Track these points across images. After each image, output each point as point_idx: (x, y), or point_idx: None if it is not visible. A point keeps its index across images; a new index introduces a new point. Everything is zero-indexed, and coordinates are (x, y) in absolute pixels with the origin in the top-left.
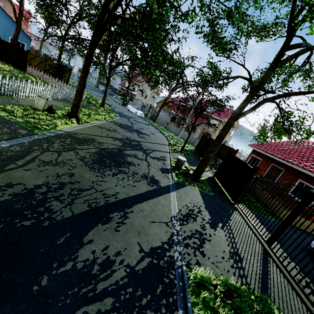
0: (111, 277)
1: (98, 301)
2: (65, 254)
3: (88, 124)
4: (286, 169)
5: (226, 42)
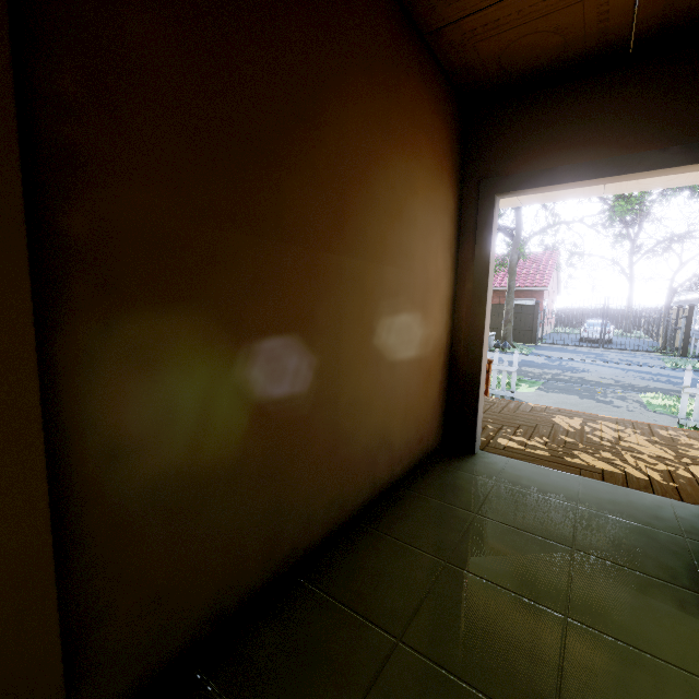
0: None
1: None
2: None
3: None
4: None
5: None
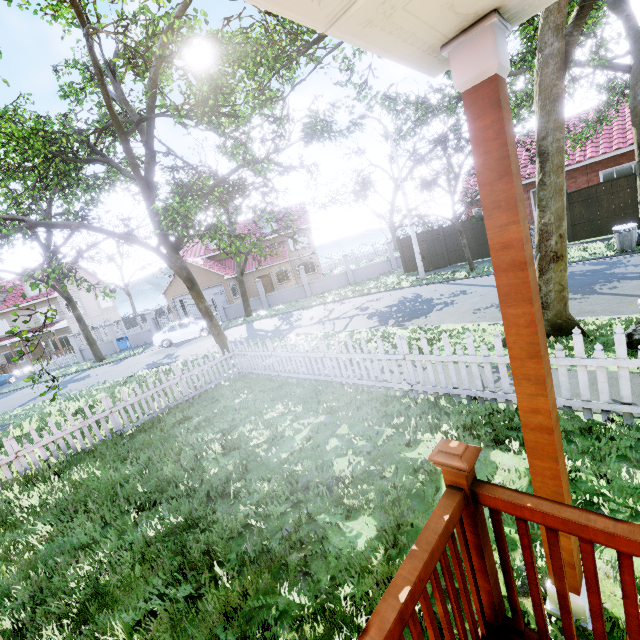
0: None
1: None
2: None
3: None
4: None
5: None
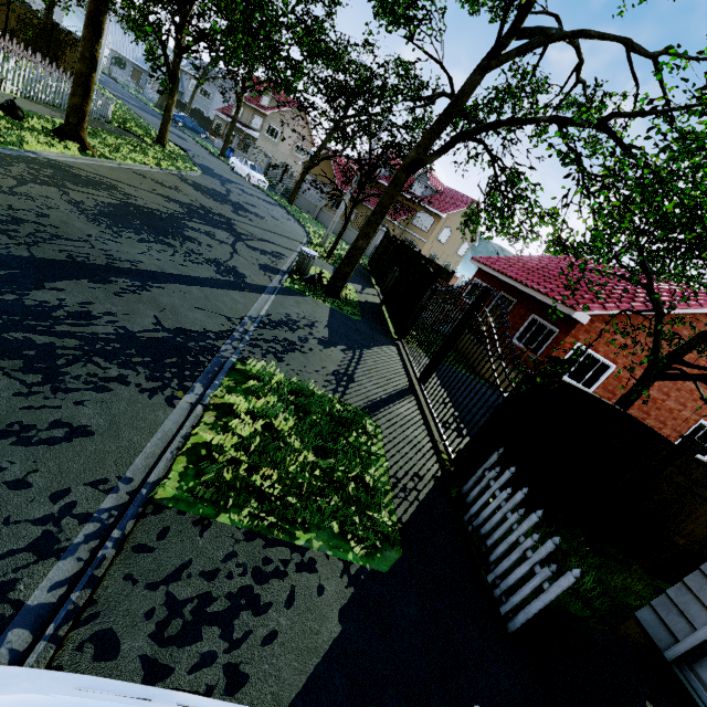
0: (86, 328)
1: (54, 337)
2: (5, 287)
3: (108, 163)
4: (519, 298)
5: (405, 3)
